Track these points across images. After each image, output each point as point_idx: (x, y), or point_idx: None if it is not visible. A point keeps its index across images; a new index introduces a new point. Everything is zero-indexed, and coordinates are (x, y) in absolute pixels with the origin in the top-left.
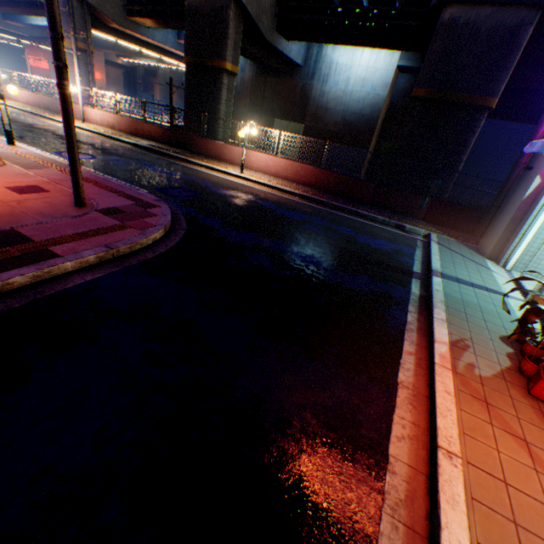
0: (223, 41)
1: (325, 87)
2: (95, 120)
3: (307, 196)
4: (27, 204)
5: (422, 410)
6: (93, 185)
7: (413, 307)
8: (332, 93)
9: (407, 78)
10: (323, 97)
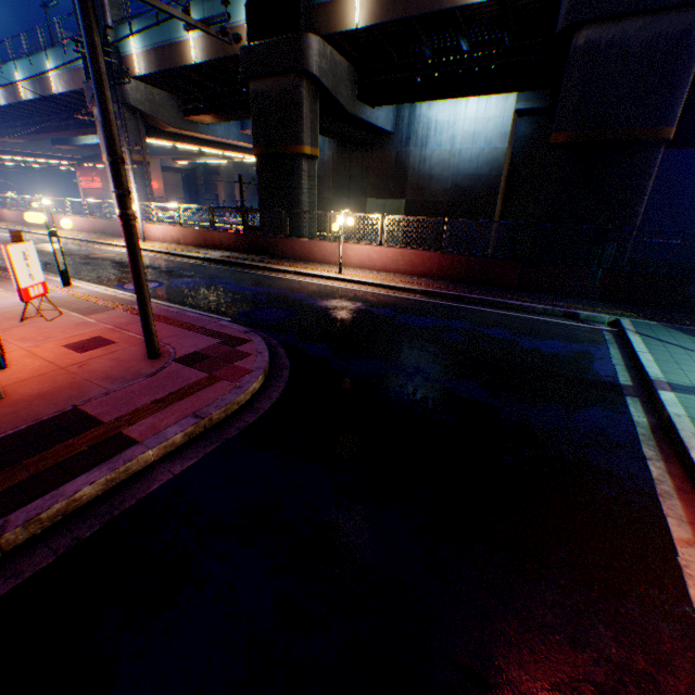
0: (297, 123)
1: (426, 151)
2: (157, 237)
3: (431, 292)
4: (90, 366)
5: None
6: (166, 324)
7: (650, 448)
8: (435, 157)
9: (529, 122)
10: (424, 163)
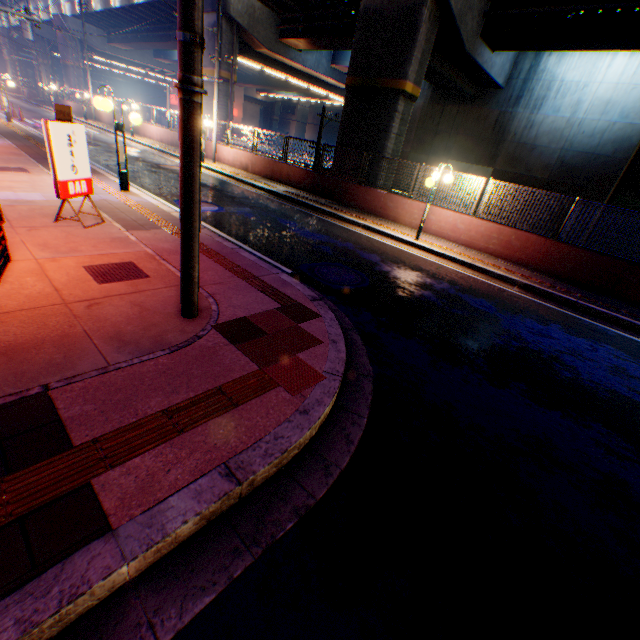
0: (406, 51)
1: (536, 115)
2: (227, 159)
3: (535, 288)
4: (101, 308)
5: None
6: (215, 262)
7: None
8: (547, 124)
9: None
10: (530, 129)
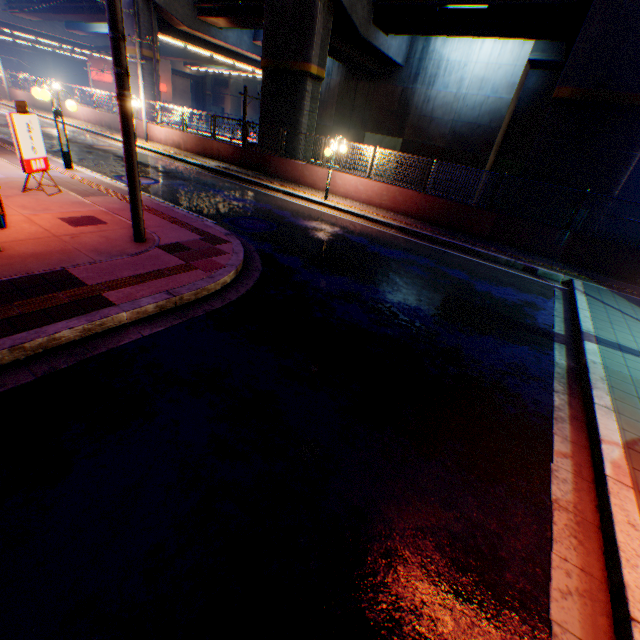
0: (308, 38)
1: (431, 91)
2: (159, 138)
3: (406, 229)
4: (81, 239)
5: (592, 549)
6: (155, 216)
7: (560, 384)
8: (440, 99)
9: (540, 76)
10: (428, 104)
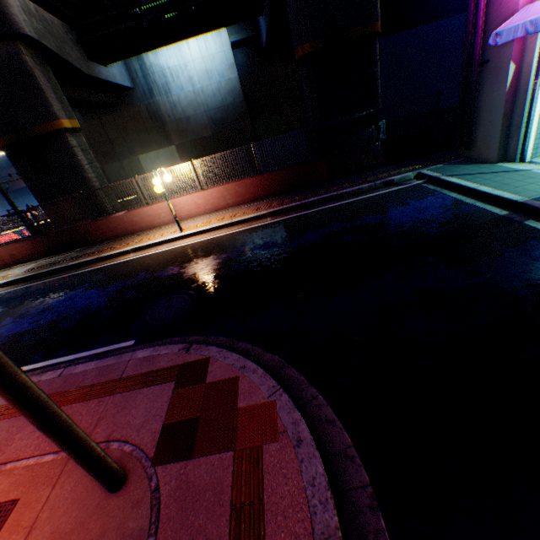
0: (38, 96)
1: (172, 97)
2: None
3: (278, 210)
4: None
5: None
6: (64, 406)
7: None
8: (184, 100)
9: (242, 52)
10: (176, 108)
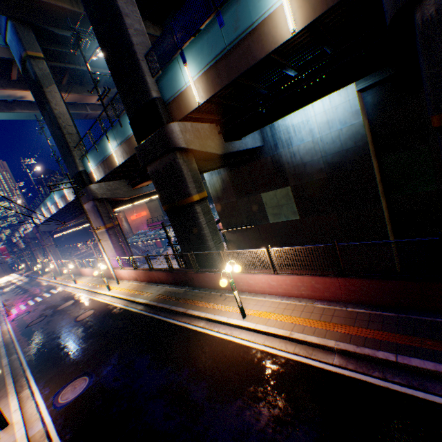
0: (181, 182)
1: (292, 147)
2: (125, 276)
3: (352, 351)
4: None
5: None
6: None
7: None
8: (302, 149)
9: (374, 91)
10: (294, 156)
